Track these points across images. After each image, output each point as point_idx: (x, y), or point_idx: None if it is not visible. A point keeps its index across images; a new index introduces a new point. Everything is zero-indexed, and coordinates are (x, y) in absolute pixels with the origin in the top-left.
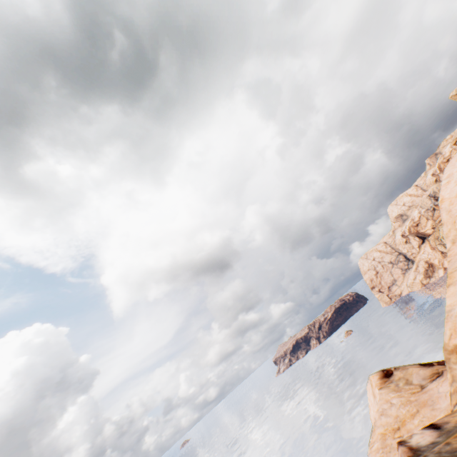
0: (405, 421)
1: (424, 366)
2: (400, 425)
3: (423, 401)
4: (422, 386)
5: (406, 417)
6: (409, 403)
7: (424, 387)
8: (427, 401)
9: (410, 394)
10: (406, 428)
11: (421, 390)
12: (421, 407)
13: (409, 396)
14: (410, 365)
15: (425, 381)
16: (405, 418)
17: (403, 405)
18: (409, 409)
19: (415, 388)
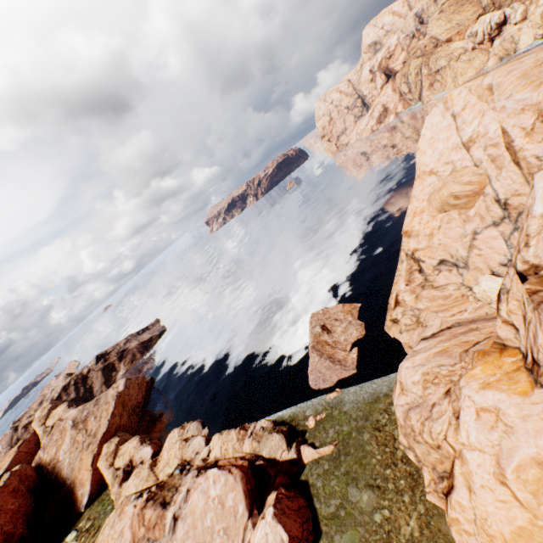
0: None
1: None
2: None
3: None
4: None
5: None
6: None
7: None
8: None
9: None
10: None
11: None
12: None
13: None
14: None
15: None
16: None
17: (542, 52)
18: None
19: None
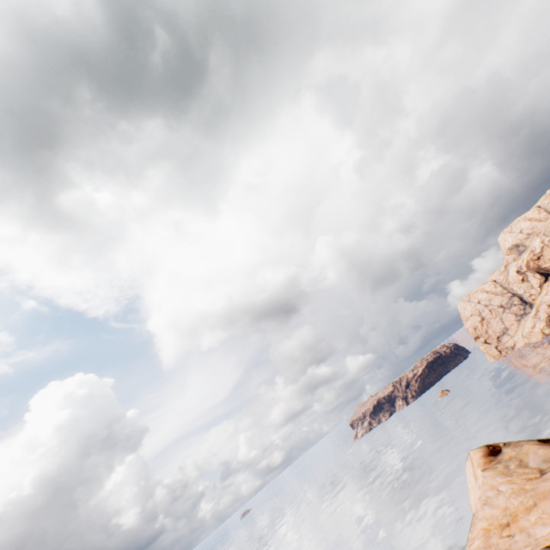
0: (517, 516)
1: (545, 444)
2: (510, 520)
3: (543, 492)
4: (542, 471)
5: (519, 510)
6: (523, 493)
7: (545, 472)
8: (549, 492)
9: (525, 480)
10: (518, 526)
11: (541, 476)
12: (540, 499)
13: (523, 483)
14: (525, 441)
15: (546, 465)
16: (517, 512)
17: (514, 494)
18: (523, 500)
19: (532, 472)
